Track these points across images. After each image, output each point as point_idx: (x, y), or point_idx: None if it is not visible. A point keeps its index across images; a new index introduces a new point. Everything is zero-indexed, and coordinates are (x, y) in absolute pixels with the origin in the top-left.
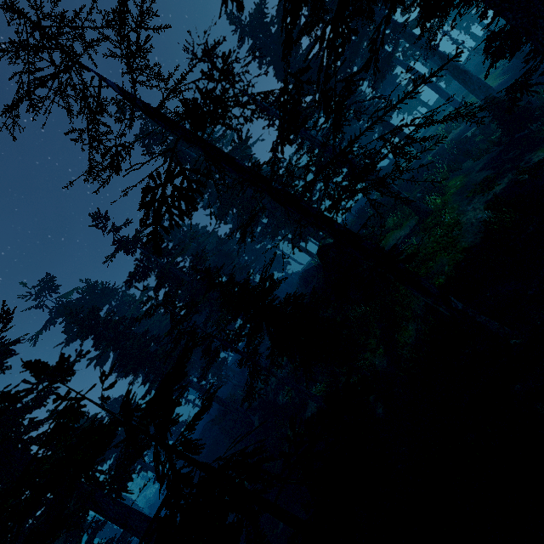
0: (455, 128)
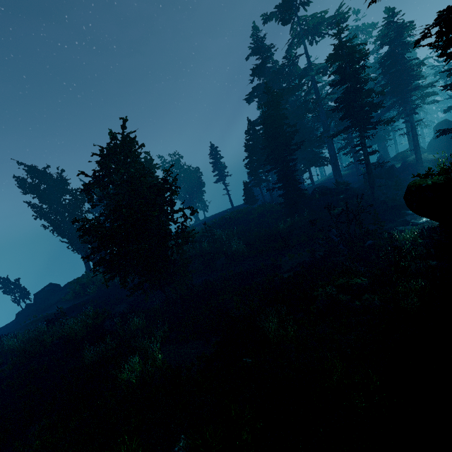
0: None
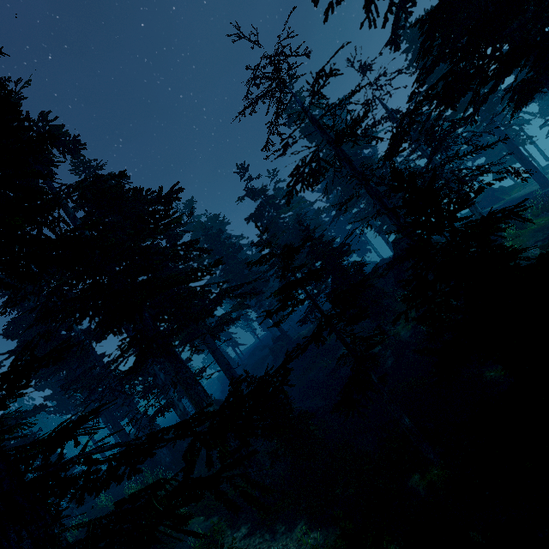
0: None
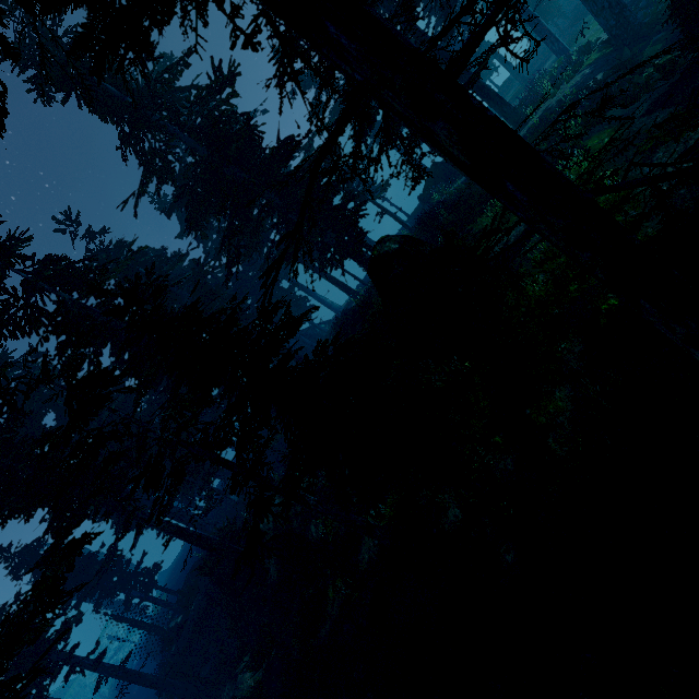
0: (566, 80)
